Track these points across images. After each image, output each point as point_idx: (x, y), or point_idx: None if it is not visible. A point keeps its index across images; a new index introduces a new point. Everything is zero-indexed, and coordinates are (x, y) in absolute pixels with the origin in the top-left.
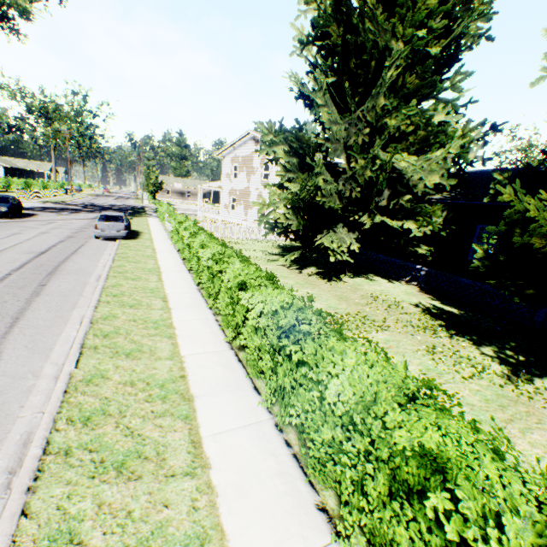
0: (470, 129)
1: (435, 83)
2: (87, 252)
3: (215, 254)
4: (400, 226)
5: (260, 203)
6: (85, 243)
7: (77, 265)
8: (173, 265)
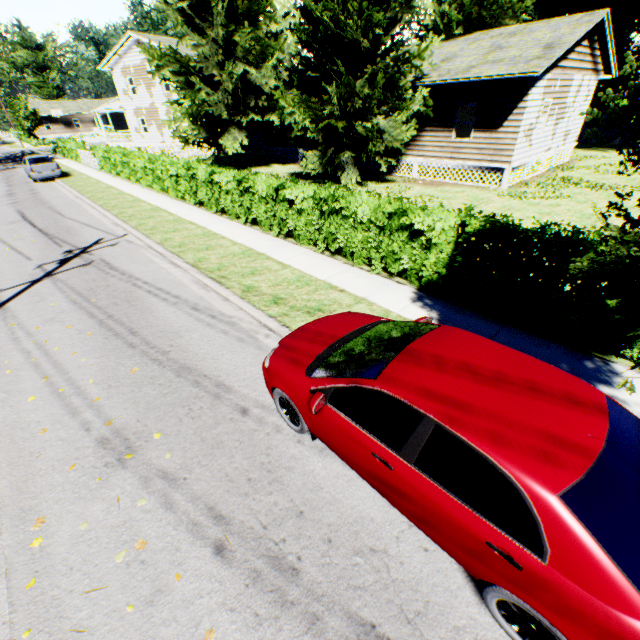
0: (282, 44)
1: (260, 2)
2: (44, 190)
3: (150, 159)
4: (271, 121)
5: (168, 121)
6: (31, 187)
7: (50, 196)
8: (121, 184)
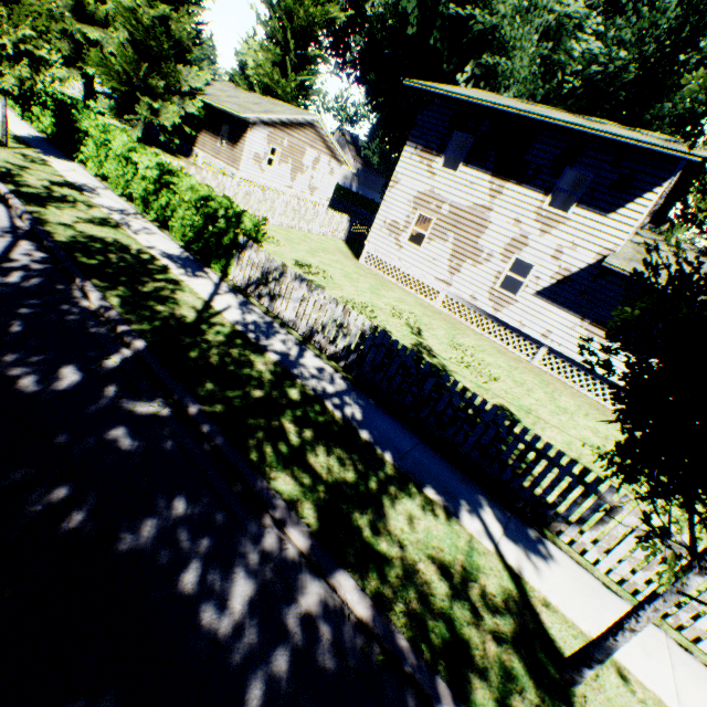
0: None
1: None
2: None
3: None
4: None
5: None
6: None
7: None
8: None
